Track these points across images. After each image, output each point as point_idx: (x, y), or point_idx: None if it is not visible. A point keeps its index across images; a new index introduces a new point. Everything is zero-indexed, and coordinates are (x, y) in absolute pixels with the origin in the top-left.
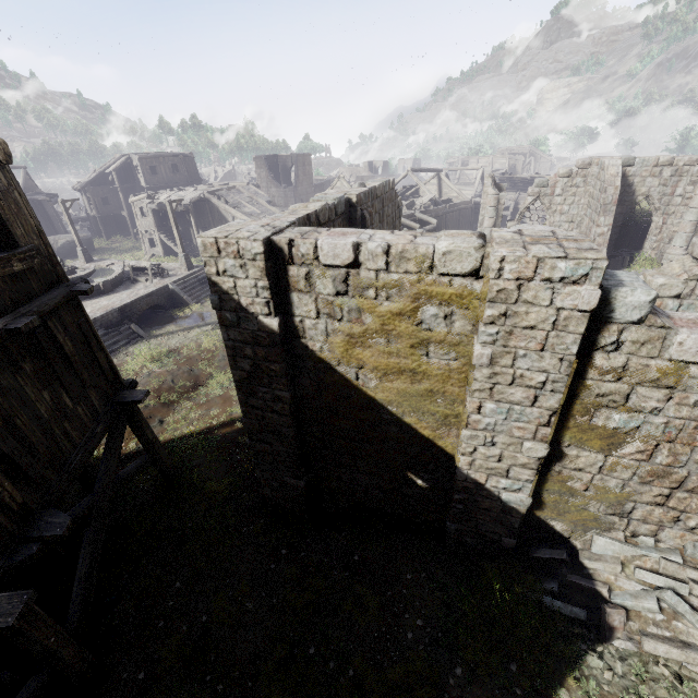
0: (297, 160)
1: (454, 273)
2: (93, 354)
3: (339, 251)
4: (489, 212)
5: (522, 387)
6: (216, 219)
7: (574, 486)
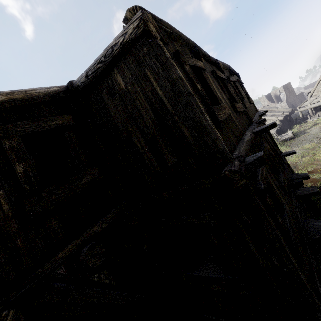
0: (283, 88)
1: None
2: None
3: None
4: None
5: None
6: None
7: None
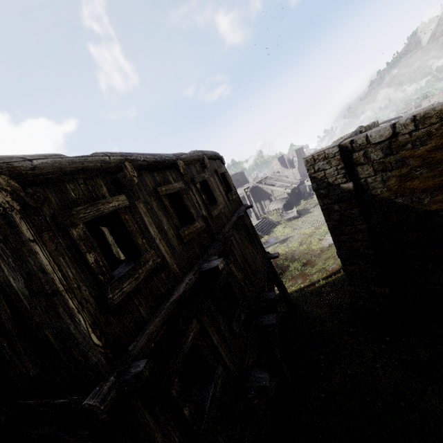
0: (295, 153)
1: None
2: (255, 236)
3: (382, 132)
4: None
5: None
6: (262, 195)
7: None
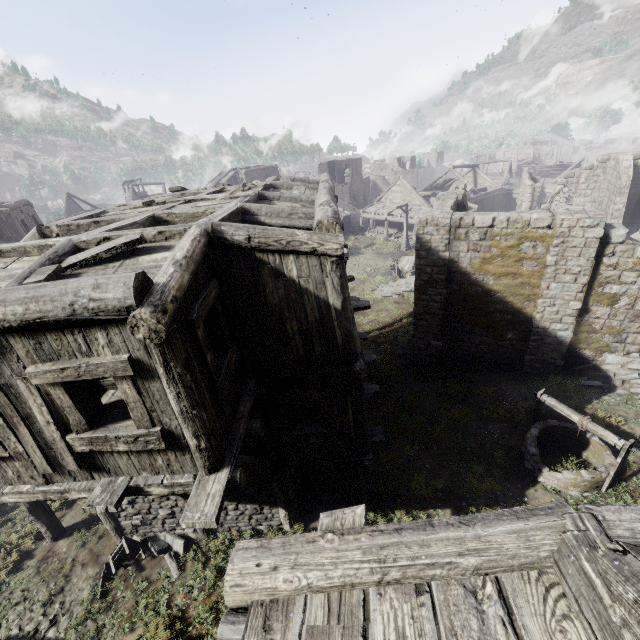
0: (352, 164)
1: (539, 227)
2: None
3: (485, 221)
4: (526, 198)
5: (570, 274)
6: None
7: (595, 327)
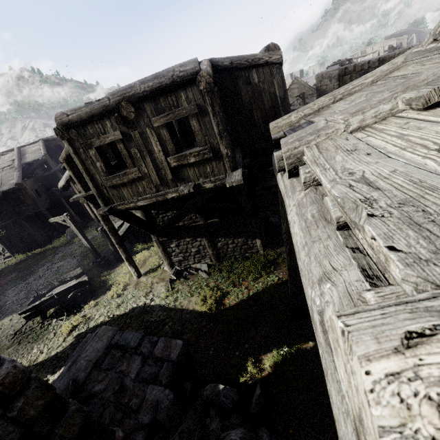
0: None
1: None
2: None
3: (362, 65)
4: None
5: None
6: None
7: None
